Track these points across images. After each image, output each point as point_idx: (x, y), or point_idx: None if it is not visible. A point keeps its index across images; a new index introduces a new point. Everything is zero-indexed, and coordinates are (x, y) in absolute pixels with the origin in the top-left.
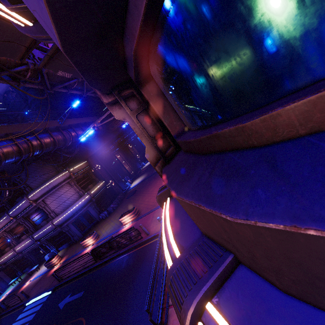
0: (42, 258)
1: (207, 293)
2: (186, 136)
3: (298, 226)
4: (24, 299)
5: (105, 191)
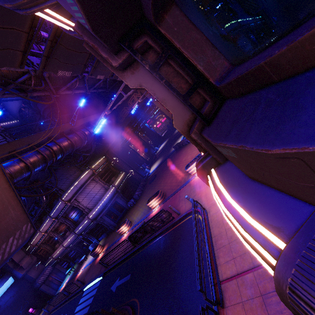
0: (87, 249)
1: None
2: (247, 66)
3: None
4: (80, 285)
5: (127, 181)
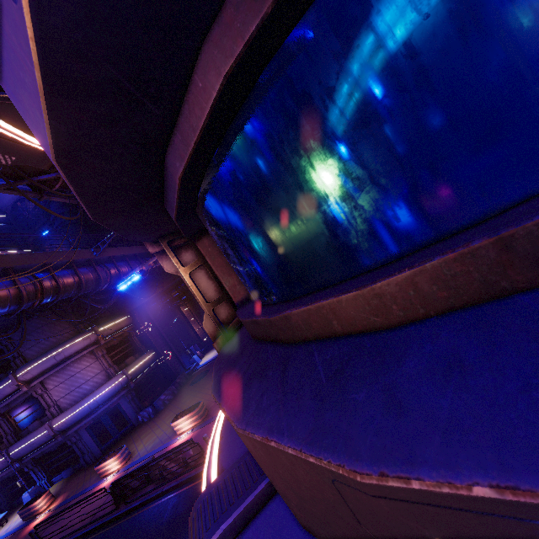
0: (17, 497)
1: (226, 533)
2: (244, 309)
3: (268, 437)
4: None
5: (154, 370)
